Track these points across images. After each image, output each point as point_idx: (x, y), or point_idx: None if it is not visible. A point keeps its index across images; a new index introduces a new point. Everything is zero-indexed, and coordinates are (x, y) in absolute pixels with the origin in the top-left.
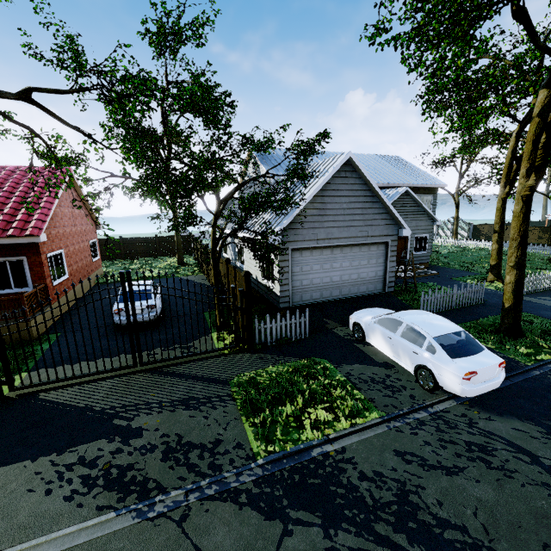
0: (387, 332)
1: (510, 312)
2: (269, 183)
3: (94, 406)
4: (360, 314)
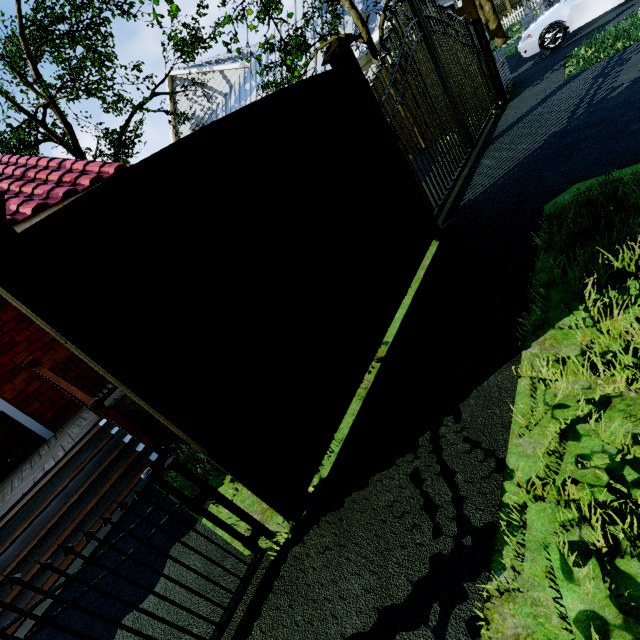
0: None
1: None
2: None
3: (553, 132)
4: (539, 23)
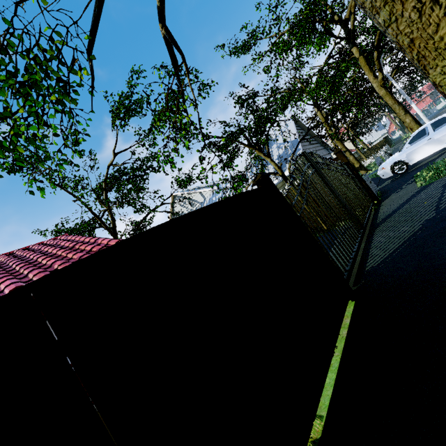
0: (424, 139)
1: (424, 132)
2: (281, 125)
3: (427, 219)
4: (387, 162)
